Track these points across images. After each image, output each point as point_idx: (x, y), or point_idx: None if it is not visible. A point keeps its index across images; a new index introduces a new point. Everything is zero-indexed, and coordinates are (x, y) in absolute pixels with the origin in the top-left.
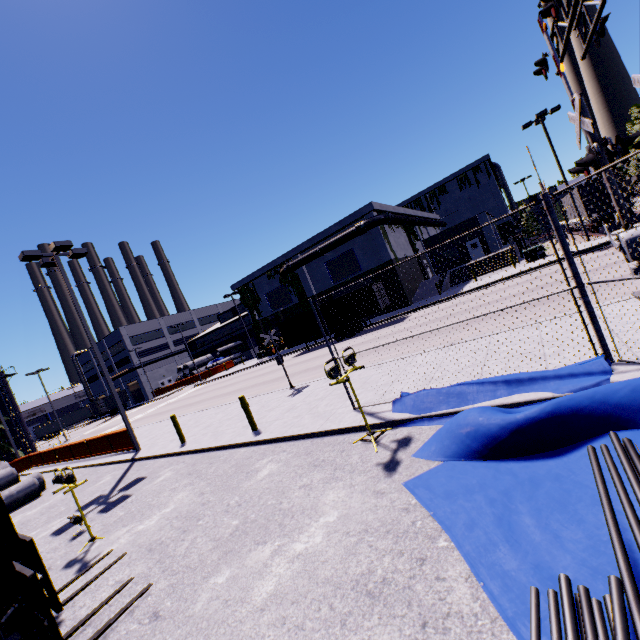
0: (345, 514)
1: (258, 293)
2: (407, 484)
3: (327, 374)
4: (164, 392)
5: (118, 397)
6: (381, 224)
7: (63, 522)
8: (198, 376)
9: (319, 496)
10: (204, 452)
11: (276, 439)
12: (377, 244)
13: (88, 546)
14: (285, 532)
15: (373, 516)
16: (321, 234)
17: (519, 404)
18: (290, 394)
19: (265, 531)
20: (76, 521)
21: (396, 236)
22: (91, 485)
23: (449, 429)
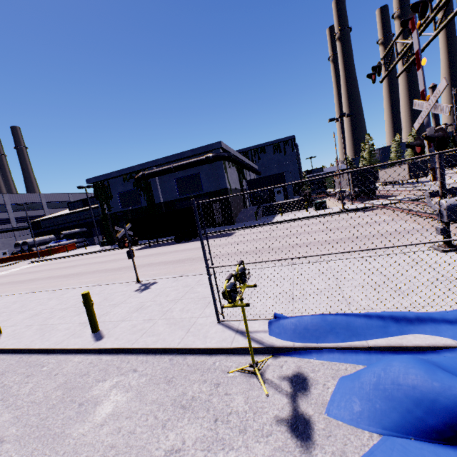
0: None
1: (111, 191)
2: None
3: (227, 296)
4: None
5: None
6: (225, 160)
7: None
8: (37, 253)
9: None
10: (22, 353)
11: (123, 350)
12: (219, 174)
13: None
14: None
15: None
16: (176, 155)
17: (421, 348)
18: (137, 289)
19: None
20: None
21: (231, 172)
22: None
23: (379, 385)
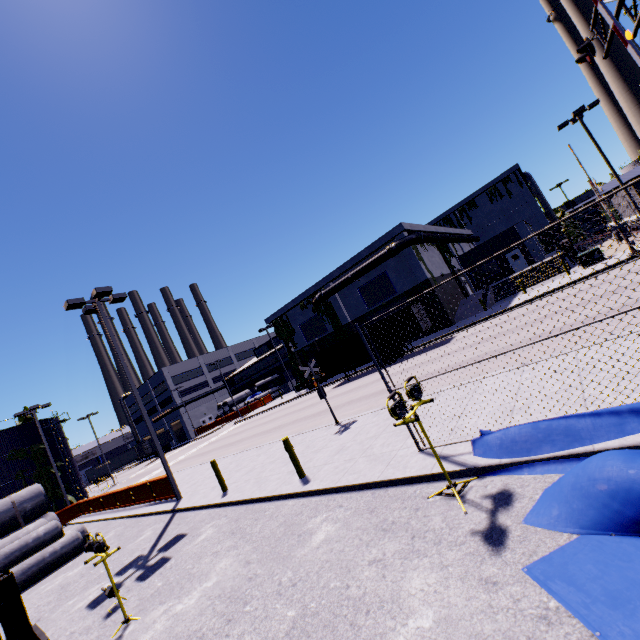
0: (445, 616)
1: (292, 325)
2: (532, 571)
3: (391, 413)
4: (205, 430)
5: (158, 442)
6: (413, 244)
7: (100, 590)
8: (237, 412)
9: (399, 580)
10: (247, 504)
11: (328, 489)
12: (411, 264)
13: (121, 630)
14: (361, 639)
15: (491, 625)
16: (352, 260)
17: None
18: (336, 431)
19: (332, 634)
20: (111, 593)
21: (429, 255)
22: (132, 541)
23: (576, 484)
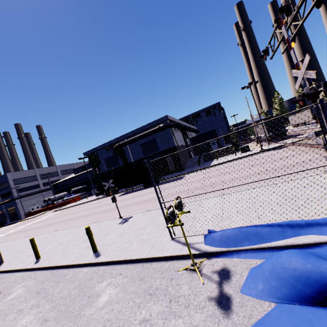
0: None
1: (99, 158)
2: None
3: (168, 219)
4: (33, 214)
5: None
6: (171, 127)
7: None
8: (57, 205)
9: None
10: (53, 269)
11: (113, 262)
12: (168, 137)
13: None
14: None
15: None
16: (139, 129)
17: (309, 245)
18: (120, 222)
19: None
20: None
21: (177, 134)
22: None
23: (273, 270)
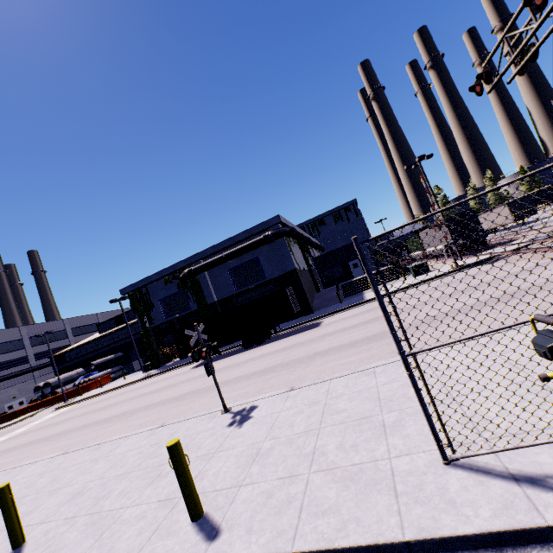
0: None
1: (152, 298)
2: None
3: None
4: (10, 418)
5: None
6: (287, 235)
7: None
8: (62, 395)
9: None
10: None
11: None
12: (282, 254)
13: None
14: None
15: None
16: (227, 241)
17: None
18: (230, 422)
19: None
20: None
21: (295, 250)
22: None
23: None
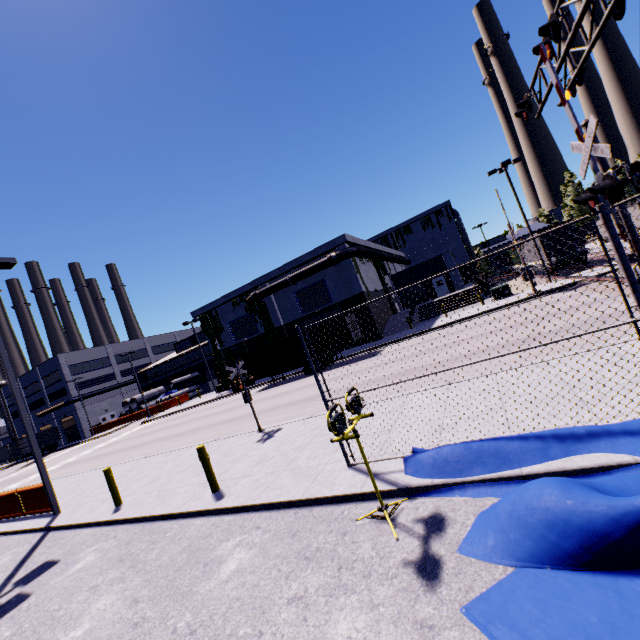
0: None
1: (221, 321)
2: (471, 612)
3: (331, 427)
4: (105, 429)
5: (36, 443)
6: (353, 256)
7: None
8: (147, 411)
9: (323, 624)
10: (145, 522)
11: (245, 507)
12: (349, 276)
13: None
14: None
15: None
16: (292, 263)
17: (588, 470)
18: (259, 439)
19: None
20: None
21: (366, 269)
22: None
23: (513, 513)
